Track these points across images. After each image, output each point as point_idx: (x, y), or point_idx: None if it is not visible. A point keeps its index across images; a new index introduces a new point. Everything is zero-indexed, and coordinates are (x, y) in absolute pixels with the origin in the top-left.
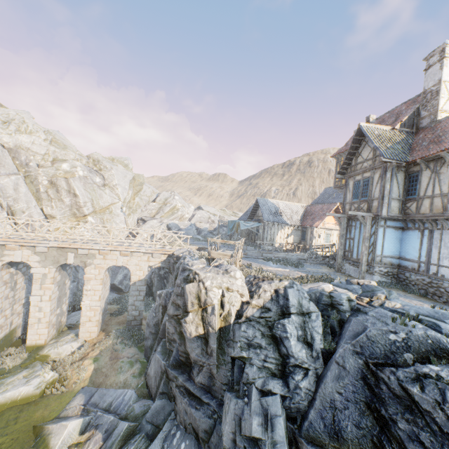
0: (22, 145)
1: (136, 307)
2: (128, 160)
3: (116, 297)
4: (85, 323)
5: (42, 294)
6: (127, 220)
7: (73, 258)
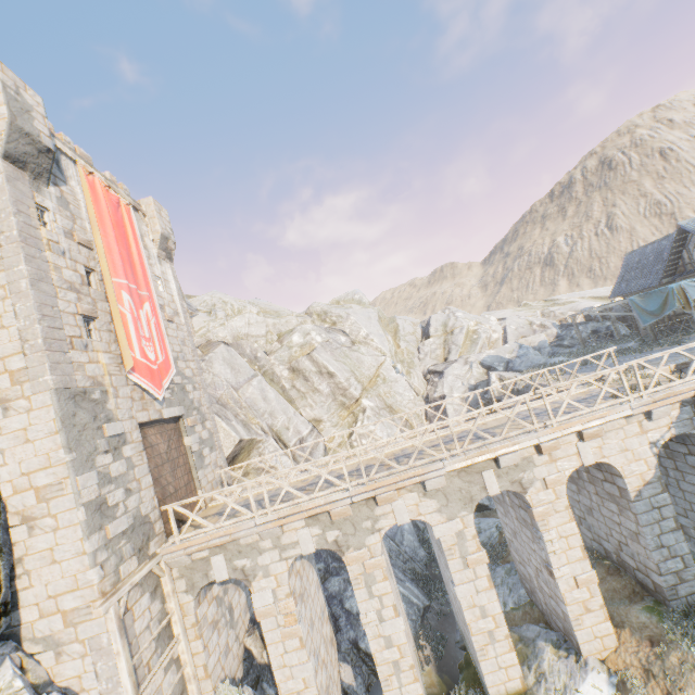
0: (239, 333)
1: (669, 550)
2: (357, 293)
3: (497, 526)
4: (578, 618)
5: (471, 577)
6: (411, 383)
7: (494, 481)
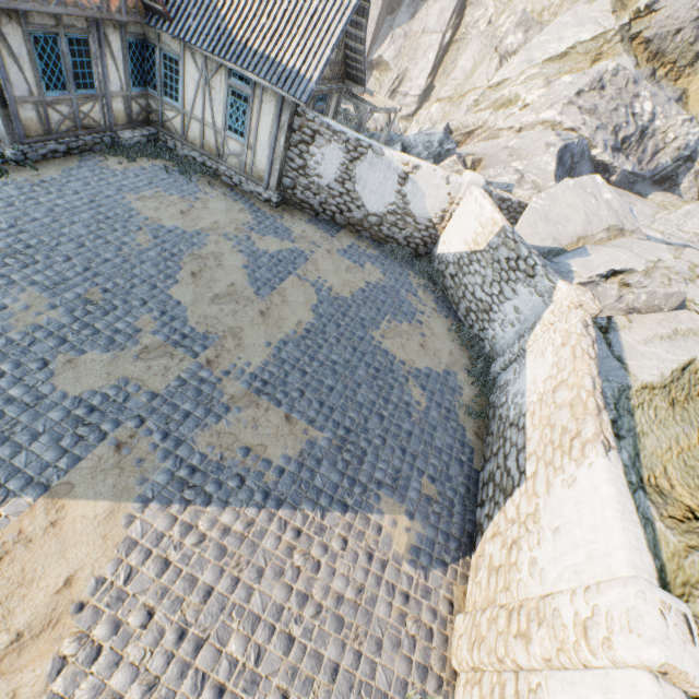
0: None
1: None
2: None
3: None
4: None
5: None
6: None
7: None
